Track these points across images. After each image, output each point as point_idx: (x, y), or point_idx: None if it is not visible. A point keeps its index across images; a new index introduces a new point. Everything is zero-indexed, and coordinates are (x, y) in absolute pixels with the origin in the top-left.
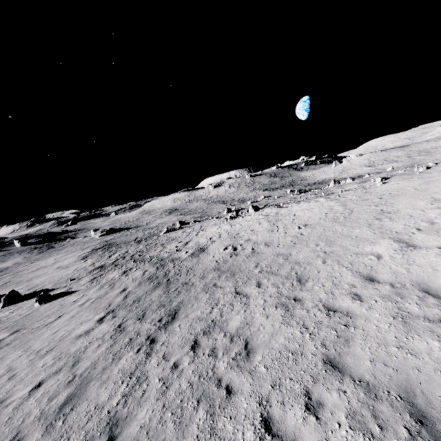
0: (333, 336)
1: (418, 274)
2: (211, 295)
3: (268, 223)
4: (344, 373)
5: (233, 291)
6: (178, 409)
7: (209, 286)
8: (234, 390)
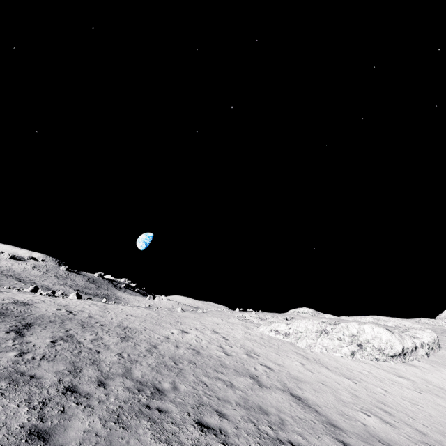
0: (149, 346)
1: (186, 339)
2: (62, 326)
3: (99, 307)
4: (154, 352)
5: (82, 327)
6: (68, 351)
7: (56, 322)
8: (101, 351)
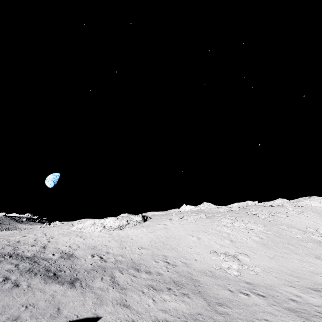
0: None
1: (20, 239)
2: None
3: None
4: None
5: None
6: None
7: None
8: None
